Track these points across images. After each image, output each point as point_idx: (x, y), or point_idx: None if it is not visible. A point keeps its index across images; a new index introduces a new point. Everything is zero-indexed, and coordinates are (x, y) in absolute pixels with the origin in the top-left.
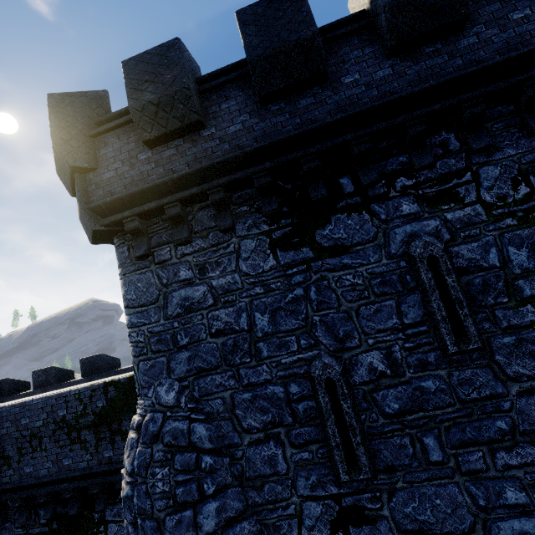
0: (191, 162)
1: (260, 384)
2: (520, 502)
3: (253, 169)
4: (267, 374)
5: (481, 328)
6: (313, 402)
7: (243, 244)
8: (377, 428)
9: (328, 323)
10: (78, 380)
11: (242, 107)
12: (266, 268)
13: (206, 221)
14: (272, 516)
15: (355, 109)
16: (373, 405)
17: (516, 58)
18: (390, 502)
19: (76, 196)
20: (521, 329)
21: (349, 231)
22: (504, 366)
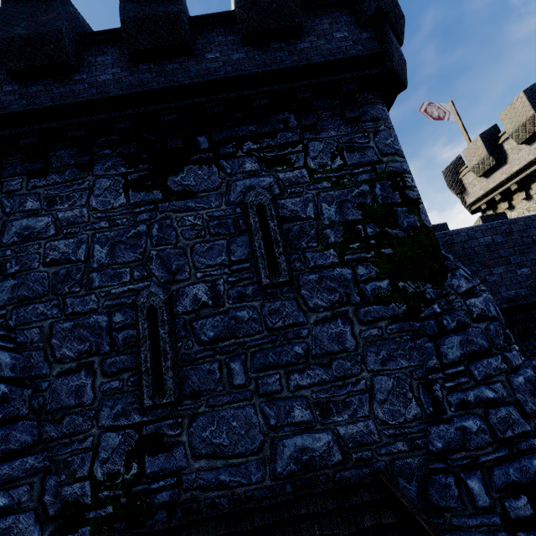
0: (56, 99)
1: (84, 314)
2: (305, 420)
3: (115, 113)
4: (94, 303)
5: (293, 267)
6: (134, 331)
7: (98, 182)
8: (191, 355)
9: (163, 258)
10: None
11: (116, 62)
12: (115, 205)
13: (67, 158)
14: (66, 451)
15: (210, 77)
16: (191, 333)
17: (334, 61)
18: (190, 427)
19: None
20: (323, 269)
21: (198, 179)
22: (307, 299)
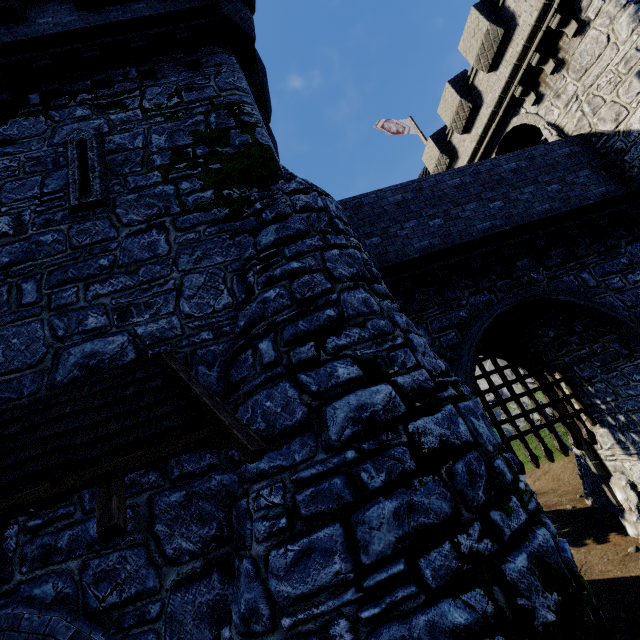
0: None
1: None
2: (99, 326)
3: None
4: None
5: (111, 191)
6: None
7: None
8: None
9: None
10: None
11: None
12: None
13: None
14: None
15: (36, 35)
16: None
17: (166, 14)
18: None
19: None
20: (145, 188)
21: (22, 129)
22: (122, 216)
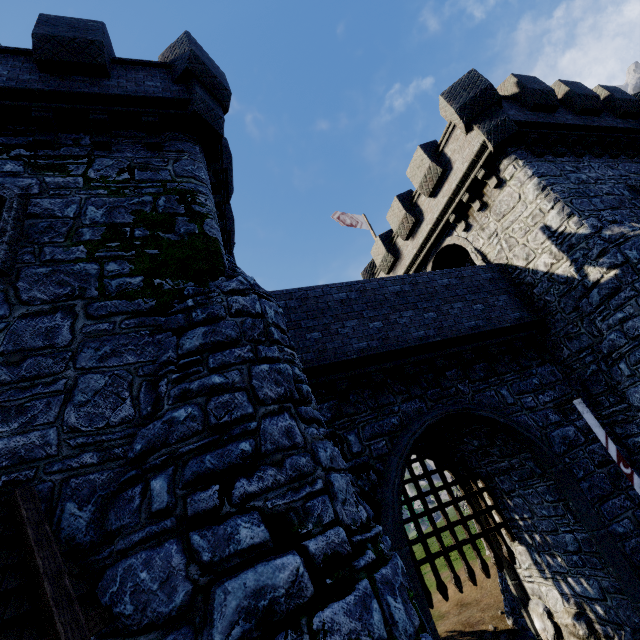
0: None
1: None
2: None
3: None
4: None
5: (19, 259)
6: None
7: None
8: None
9: None
10: None
11: None
12: None
13: None
14: None
15: None
16: None
17: (135, 97)
18: None
19: None
20: (62, 263)
21: None
22: (23, 291)
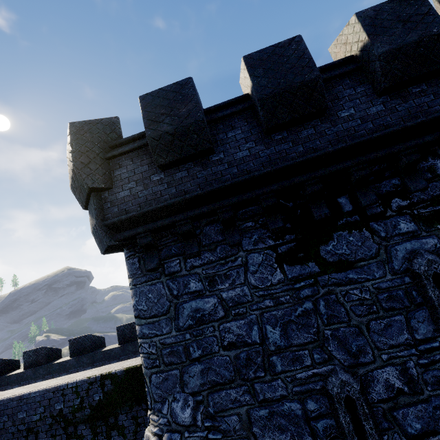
0: (201, 184)
1: (276, 400)
2: None
3: (261, 191)
4: (283, 389)
5: None
6: (332, 420)
7: (250, 258)
8: None
9: (339, 338)
10: (66, 361)
11: (247, 135)
12: (274, 282)
13: (214, 235)
14: None
15: (355, 140)
16: (394, 424)
17: None
18: None
19: (89, 210)
20: None
21: (351, 247)
22: None
